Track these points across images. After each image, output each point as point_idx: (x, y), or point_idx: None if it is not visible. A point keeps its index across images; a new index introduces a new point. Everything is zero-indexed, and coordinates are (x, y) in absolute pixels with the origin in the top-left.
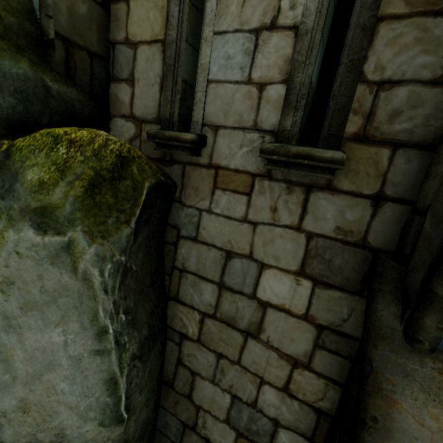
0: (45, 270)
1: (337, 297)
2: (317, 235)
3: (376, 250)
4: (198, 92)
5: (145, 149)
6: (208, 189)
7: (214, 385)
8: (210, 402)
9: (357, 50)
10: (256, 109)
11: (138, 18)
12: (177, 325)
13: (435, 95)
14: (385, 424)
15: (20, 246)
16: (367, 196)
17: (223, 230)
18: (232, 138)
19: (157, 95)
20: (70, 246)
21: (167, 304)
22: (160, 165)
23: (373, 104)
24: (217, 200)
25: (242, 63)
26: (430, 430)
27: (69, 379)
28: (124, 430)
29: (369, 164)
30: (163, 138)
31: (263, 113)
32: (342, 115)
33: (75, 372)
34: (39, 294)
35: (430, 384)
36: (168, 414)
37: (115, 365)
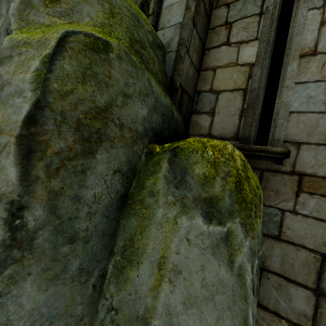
0: (207, 261)
1: None
2: None
3: None
4: (279, 119)
5: None
6: (291, 192)
7: None
8: None
9: None
10: None
11: (222, 78)
12: None
13: None
14: None
15: (190, 232)
16: None
17: (314, 231)
18: (318, 152)
19: (236, 121)
20: (228, 237)
21: None
22: None
23: None
24: (303, 202)
25: (325, 100)
26: None
27: None
28: None
29: None
30: (249, 149)
31: None
32: None
33: None
34: (199, 287)
35: None
36: None
37: None
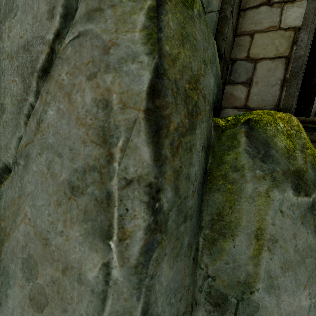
0: (297, 229)
1: None
2: None
3: None
4: None
5: None
6: None
7: None
8: None
9: None
10: None
11: (261, 44)
12: None
13: None
14: None
15: (283, 205)
16: None
17: None
18: None
19: (277, 92)
20: (314, 207)
21: None
22: None
23: None
24: None
25: None
26: None
27: None
28: None
29: None
30: None
31: None
32: None
33: None
34: (293, 253)
35: None
36: None
37: None
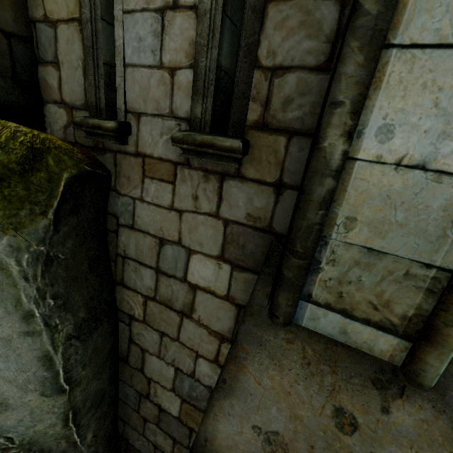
0: None
1: (251, 279)
2: (232, 222)
3: (280, 236)
4: (117, 77)
5: (79, 137)
6: (139, 177)
7: (160, 359)
8: (158, 374)
9: (250, 33)
10: (170, 95)
11: None
12: (125, 308)
13: (319, 82)
14: (231, 384)
15: None
16: (271, 183)
17: (155, 218)
18: (153, 126)
19: (81, 79)
20: None
21: (115, 288)
22: (94, 154)
23: (269, 91)
24: (147, 188)
25: (153, 45)
26: (264, 388)
27: (3, 357)
28: (68, 399)
29: (269, 152)
30: (88, 126)
31: (176, 99)
32: (243, 102)
33: (7, 351)
34: None
35: (277, 352)
36: (126, 386)
37: (48, 344)
